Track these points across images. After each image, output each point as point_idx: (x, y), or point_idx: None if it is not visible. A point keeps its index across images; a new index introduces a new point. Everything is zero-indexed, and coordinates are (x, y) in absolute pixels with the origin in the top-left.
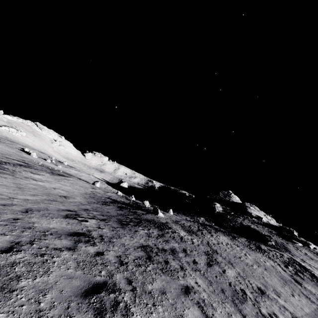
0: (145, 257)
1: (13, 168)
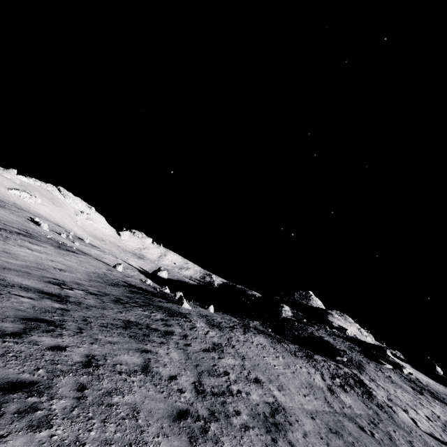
0: (120, 326)
1: (8, 234)
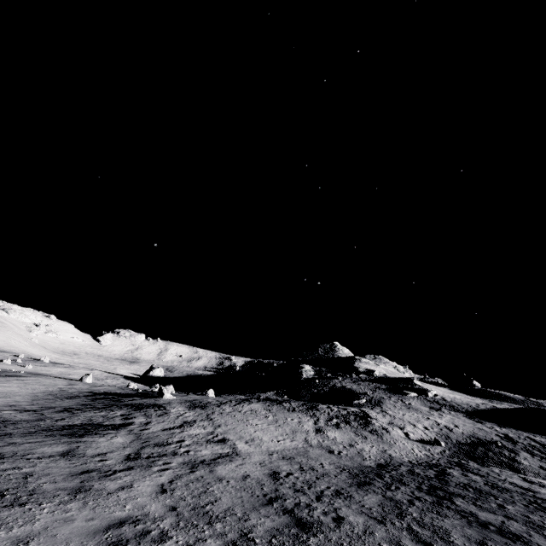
0: (55, 429)
1: None
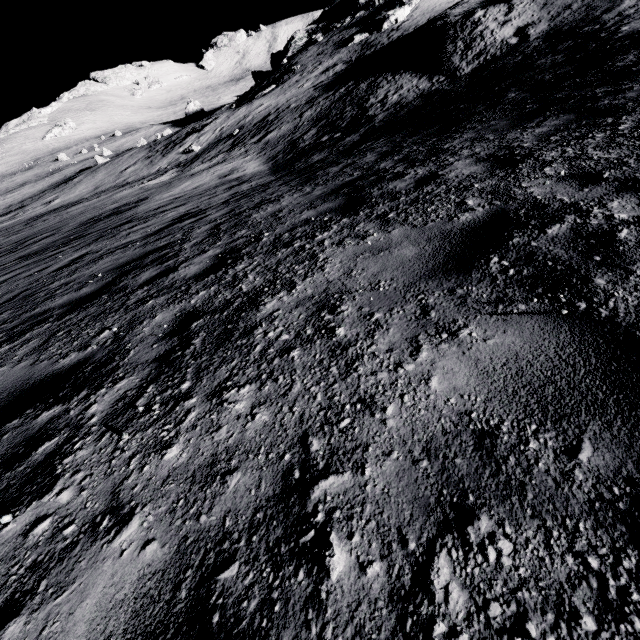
0: None
1: None
